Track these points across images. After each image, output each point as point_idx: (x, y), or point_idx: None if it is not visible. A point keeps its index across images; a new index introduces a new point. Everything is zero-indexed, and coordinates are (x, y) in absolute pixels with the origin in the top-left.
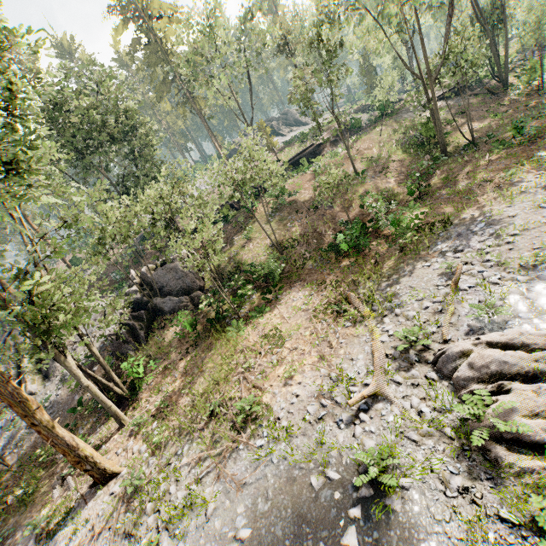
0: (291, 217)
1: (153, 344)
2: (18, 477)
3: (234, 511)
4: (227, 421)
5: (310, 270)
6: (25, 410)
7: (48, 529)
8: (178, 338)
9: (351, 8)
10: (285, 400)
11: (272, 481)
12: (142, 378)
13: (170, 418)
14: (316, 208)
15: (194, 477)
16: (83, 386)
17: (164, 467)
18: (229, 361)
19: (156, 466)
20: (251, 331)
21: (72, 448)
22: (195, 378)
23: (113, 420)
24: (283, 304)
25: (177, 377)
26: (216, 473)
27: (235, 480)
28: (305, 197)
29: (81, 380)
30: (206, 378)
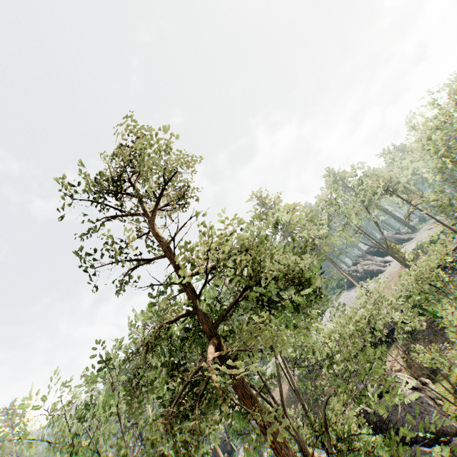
0: None
1: None
2: None
3: None
4: None
5: None
6: None
7: None
8: None
9: (452, 141)
10: None
11: None
12: None
13: None
14: None
15: None
16: None
17: None
18: None
19: None
20: None
21: None
22: None
23: None
24: None
25: None
26: None
27: None
28: None
29: None
30: None
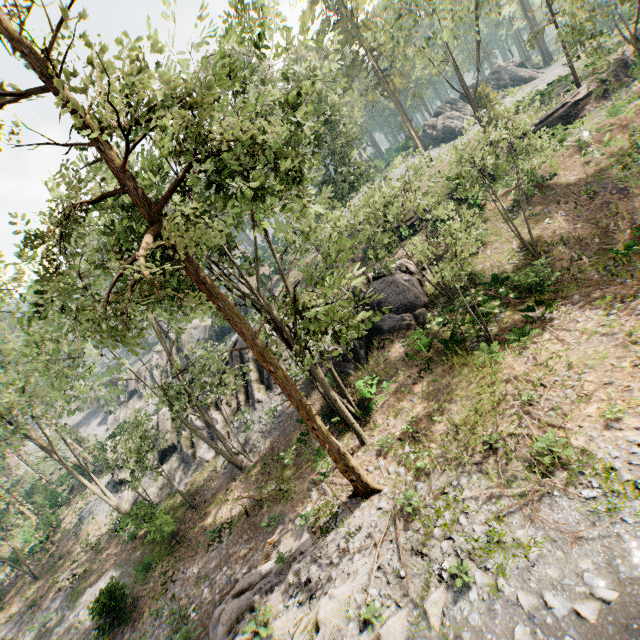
0: (548, 210)
1: (374, 365)
2: (265, 473)
3: (574, 565)
4: (521, 459)
5: (595, 280)
6: (308, 413)
7: (319, 525)
8: (404, 360)
9: None
10: (615, 447)
11: (633, 544)
12: (368, 399)
13: (426, 445)
14: (593, 194)
15: (490, 514)
16: (331, 398)
17: (439, 495)
18: (489, 391)
19: (427, 492)
20: (512, 358)
21: (342, 456)
22: (443, 406)
23: (349, 437)
24: (559, 326)
25: (415, 402)
26: (526, 516)
27: (562, 530)
28: (568, 180)
29: (330, 392)
30: (459, 407)
